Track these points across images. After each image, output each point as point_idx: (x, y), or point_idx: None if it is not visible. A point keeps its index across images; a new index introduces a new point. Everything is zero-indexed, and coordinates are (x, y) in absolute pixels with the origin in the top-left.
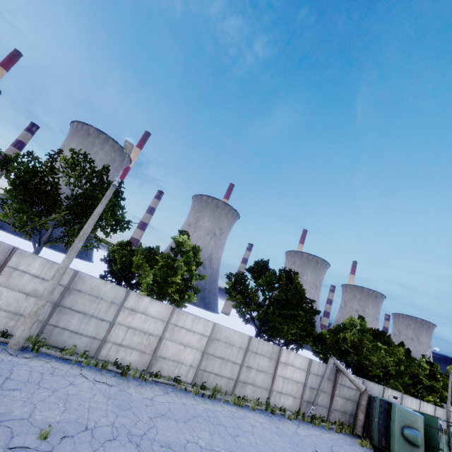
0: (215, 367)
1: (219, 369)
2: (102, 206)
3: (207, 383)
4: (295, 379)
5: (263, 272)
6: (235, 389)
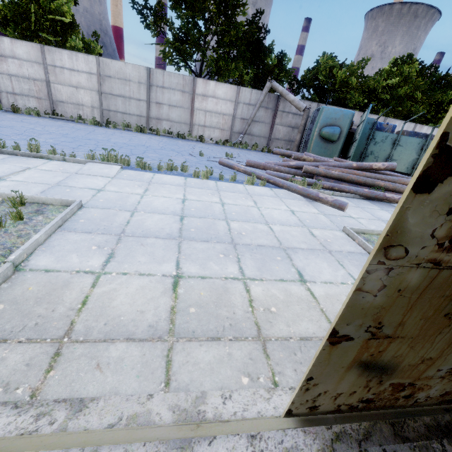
0: (118, 106)
1: (124, 107)
2: None
3: (118, 122)
4: (220, 112)
5: None
6: (149, 126)
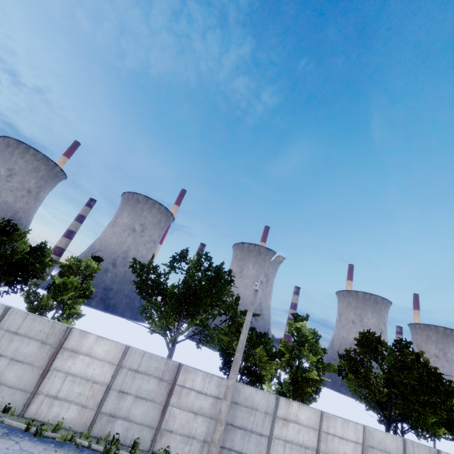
0: None
1: None
2: (251, 314)
3: None
4: None
5: (373, 345)
6: None
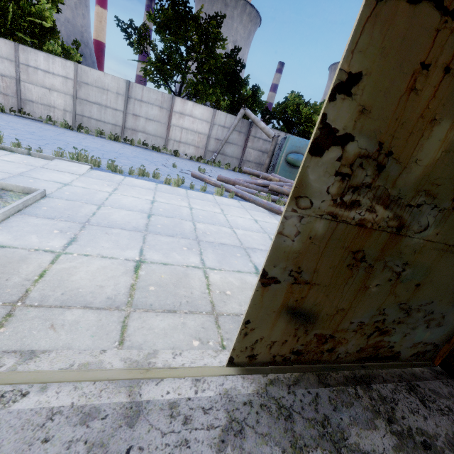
0: (93, 113)
1: (99, 115)
2: None
3: (91, 128)
4: (196, 130)
5: None
6: (124, 135)
